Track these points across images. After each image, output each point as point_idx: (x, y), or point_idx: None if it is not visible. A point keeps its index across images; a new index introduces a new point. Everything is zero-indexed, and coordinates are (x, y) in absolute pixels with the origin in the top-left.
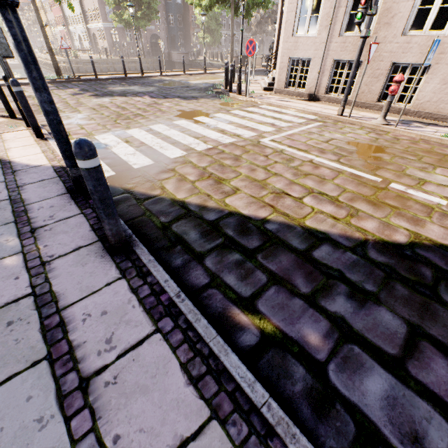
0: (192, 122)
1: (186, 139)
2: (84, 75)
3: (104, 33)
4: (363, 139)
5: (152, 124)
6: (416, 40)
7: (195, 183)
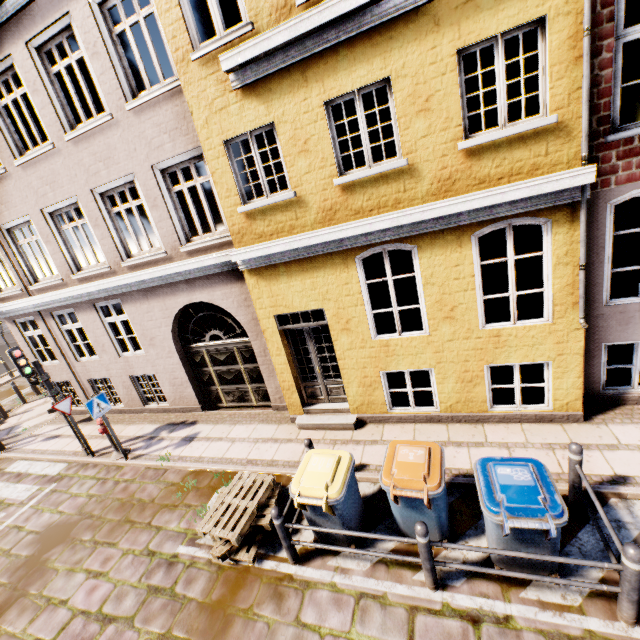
0: None
1: None
2: None
3: None
4: (71, 510)
5: None
6: (132, 359)
7: None
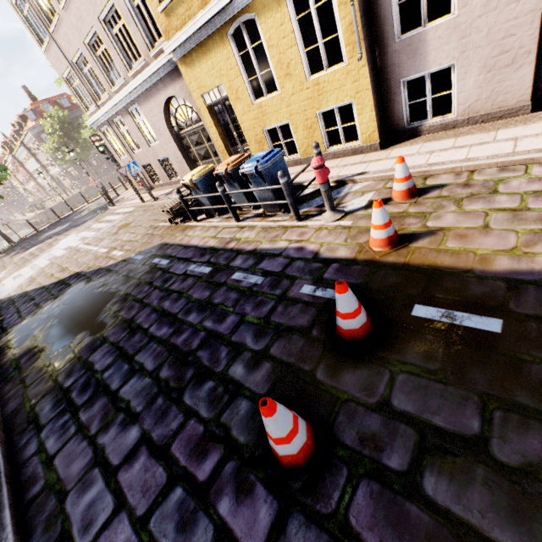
0: (59, 248)
1: (43, 263)
2: (31, 233)
3: (63, 174)
4: (131, 220)
5: (37, 260)
6: (155, 148)
7: (24, 286)
